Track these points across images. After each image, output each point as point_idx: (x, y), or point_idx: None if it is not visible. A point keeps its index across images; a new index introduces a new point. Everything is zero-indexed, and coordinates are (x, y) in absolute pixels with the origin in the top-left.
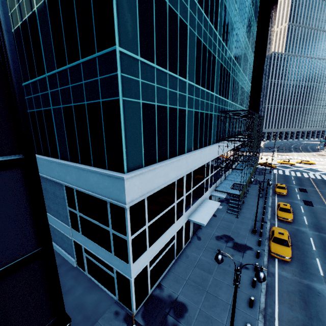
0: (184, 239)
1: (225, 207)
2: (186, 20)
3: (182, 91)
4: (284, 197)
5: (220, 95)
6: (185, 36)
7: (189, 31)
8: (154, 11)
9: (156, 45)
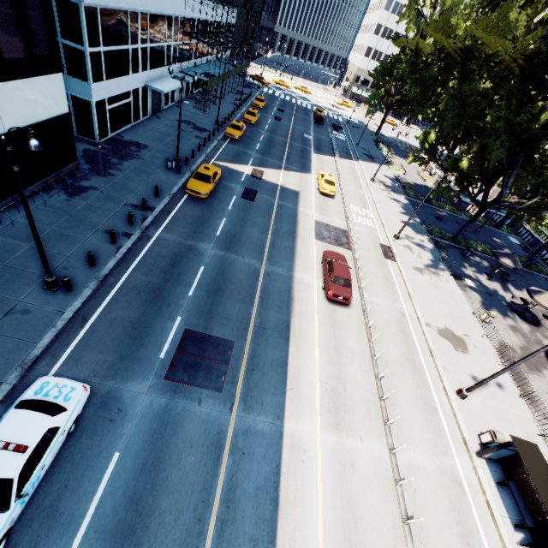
0: (142, 109)
1: (193, 103)
2: None
3: None
4: (260, 111)
5: None
6: None
7: None
8: None
9: None
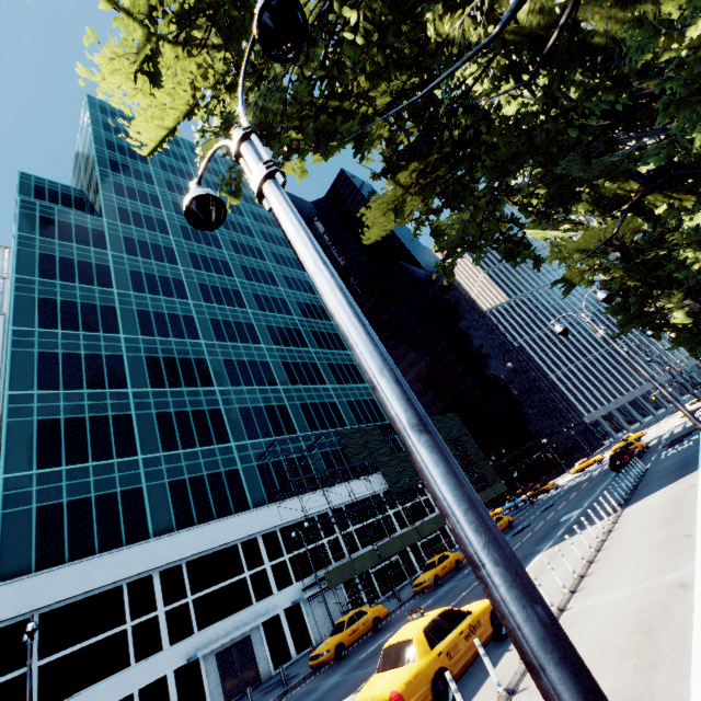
0: None
1: None
2: (127, 411)
3: (129, 470)
4: None
5: (259, 438)
6: (127, 423)
7: (136, 415)
8: (64, 430)
9: (67, 451)
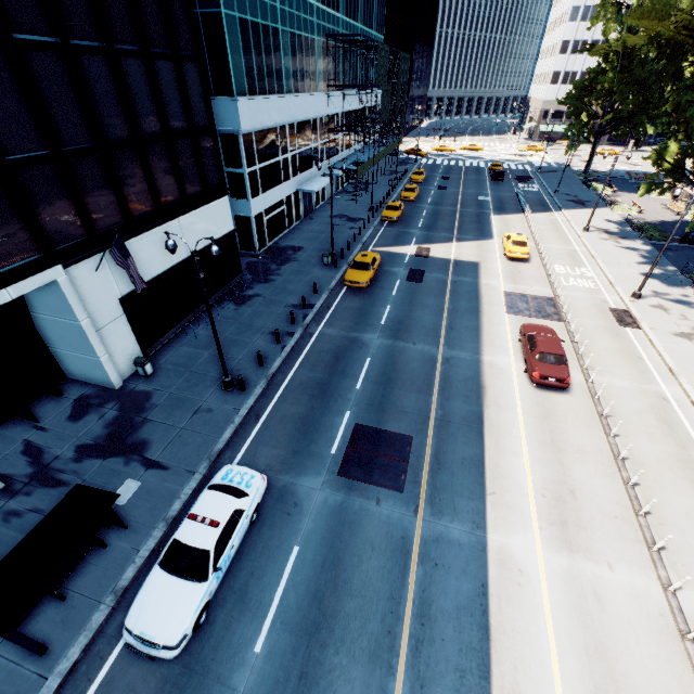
0: (295, 214)
1: (344, 196)
2: None
3: (273, 0)
4: (420, 185)
5: (325, 5)
6: None
7: None
8: None
9: None
